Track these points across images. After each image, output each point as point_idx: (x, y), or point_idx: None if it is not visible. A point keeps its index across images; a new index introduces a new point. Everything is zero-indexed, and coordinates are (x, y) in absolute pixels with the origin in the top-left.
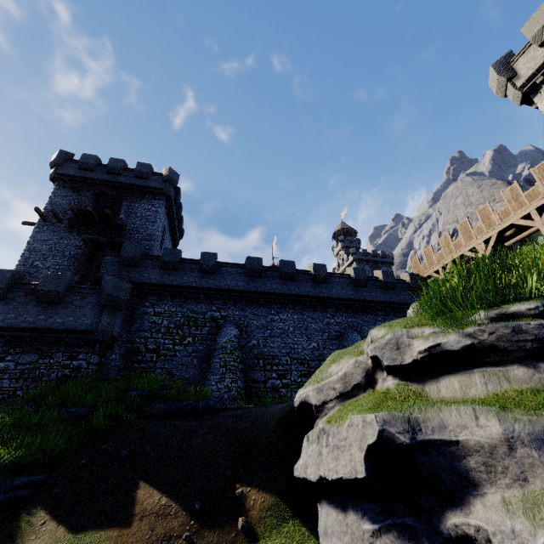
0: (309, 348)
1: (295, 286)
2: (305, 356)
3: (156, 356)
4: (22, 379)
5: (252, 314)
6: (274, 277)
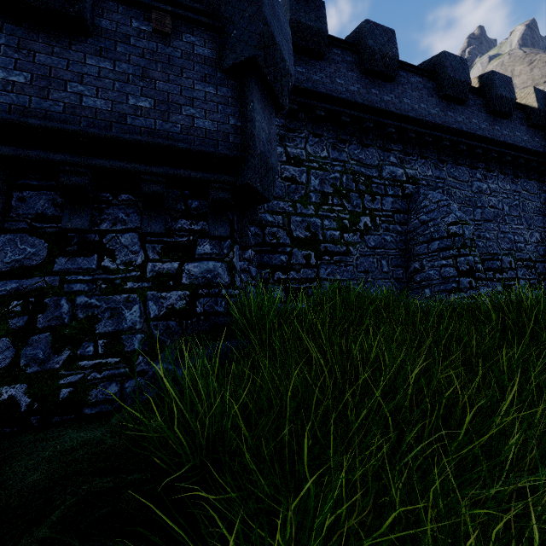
0: (532, 242)
1: (508, 128)
2: (530, 255)
3: (315, 255)
4: (5, 337)
5: (451, 176)
6: (478, 107)
